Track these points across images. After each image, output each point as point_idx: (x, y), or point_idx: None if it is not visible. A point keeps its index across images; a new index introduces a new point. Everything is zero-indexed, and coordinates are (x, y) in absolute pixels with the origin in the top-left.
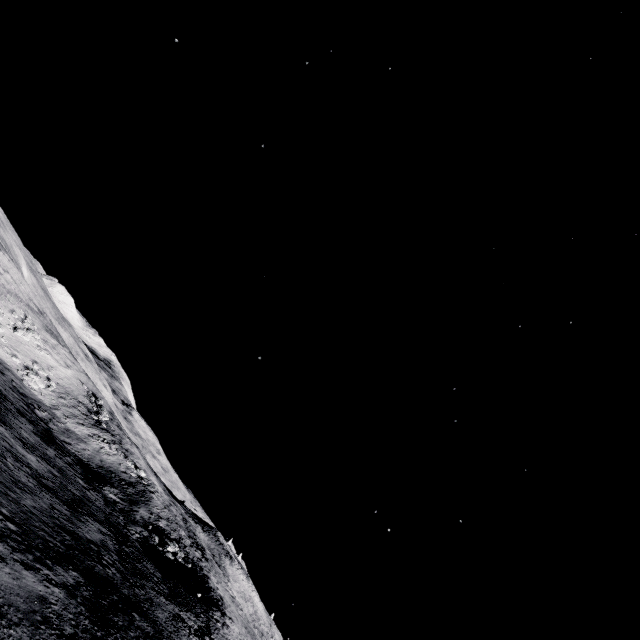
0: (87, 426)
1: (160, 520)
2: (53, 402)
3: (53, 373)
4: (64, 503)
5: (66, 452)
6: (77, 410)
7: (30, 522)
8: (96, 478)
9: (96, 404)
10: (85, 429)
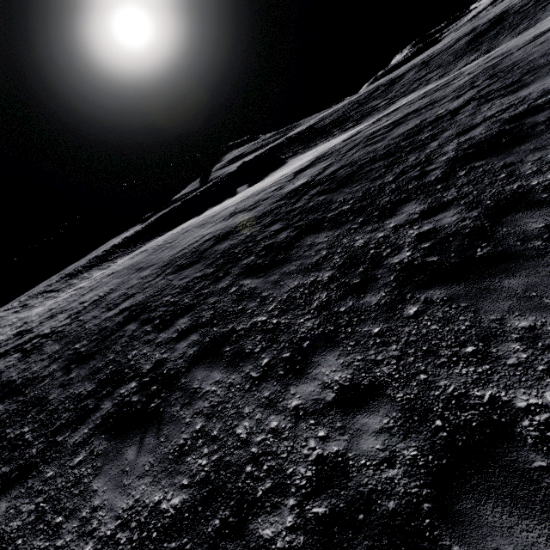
0: None
1: None
2: None
3: None
4: None
5: None
6: None
7: None
8: None
9: None
10: None
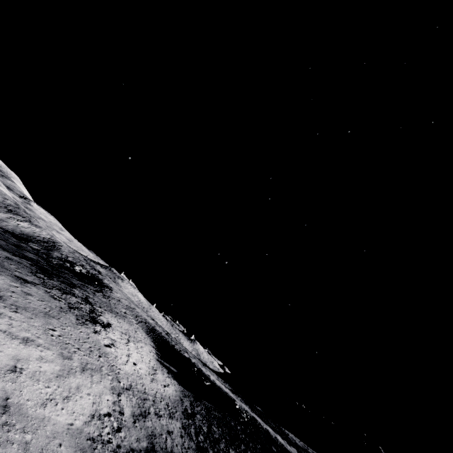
0: (3, 213)
1: (68, 257)
2: None
3: None
4: (11, 245)
5: None
6: None
7: (3, 246)
8: (22, 239)
9: (3, 199)
10: (2, 214)
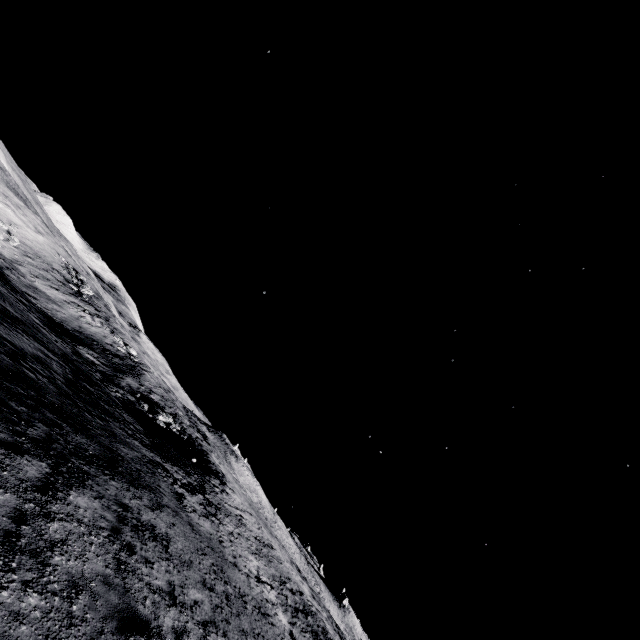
0: (63, 292)
1: (152, 393)
2: (16, 257)
3: (17, 231)
4: None
5: (23, 297)
6: (50, 275)
7: None
8: (68, 335)
9: (77, 278)
10: (60, 294)
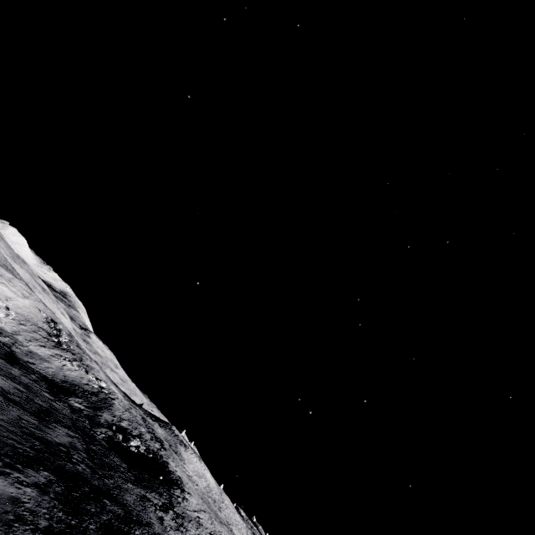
0: (49, 348)
1: (122, 421)
2: (14, 329)
3: (11, 303)
4: (31, 414)
5: (31, 371)
6: (38, 334)
7: None
8: (61, 391)
9: (55, 328)
10: (47, 350)
